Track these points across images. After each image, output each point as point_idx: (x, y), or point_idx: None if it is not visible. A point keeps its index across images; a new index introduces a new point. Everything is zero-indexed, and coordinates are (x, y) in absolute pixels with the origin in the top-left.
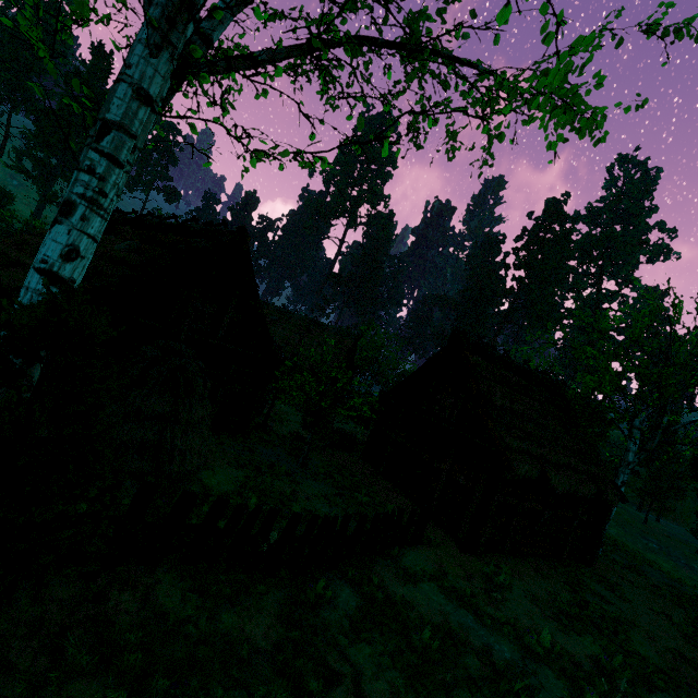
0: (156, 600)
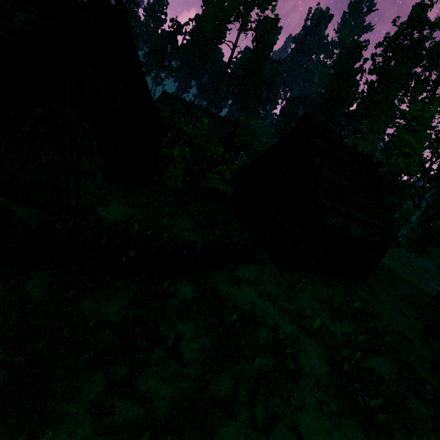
0: (25, 289)
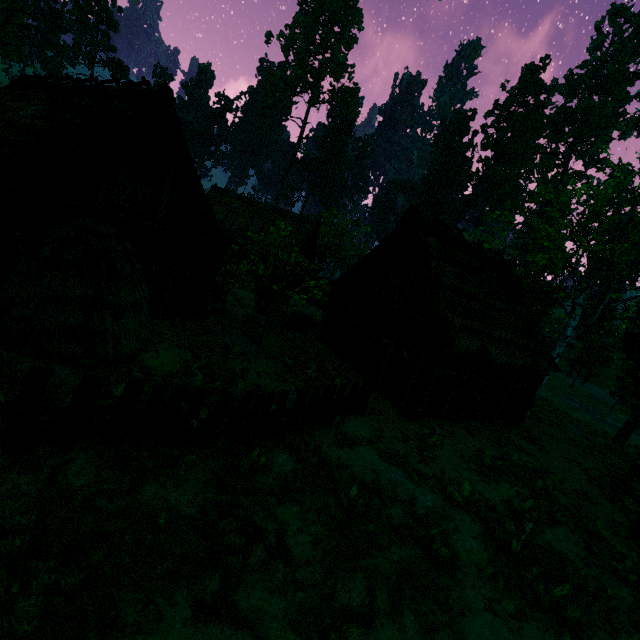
0: (65, 479)
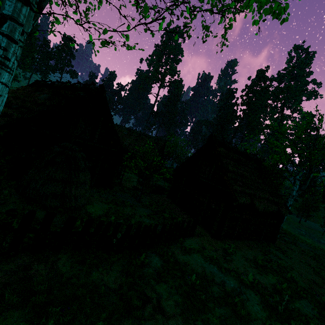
0: (57, 268)
